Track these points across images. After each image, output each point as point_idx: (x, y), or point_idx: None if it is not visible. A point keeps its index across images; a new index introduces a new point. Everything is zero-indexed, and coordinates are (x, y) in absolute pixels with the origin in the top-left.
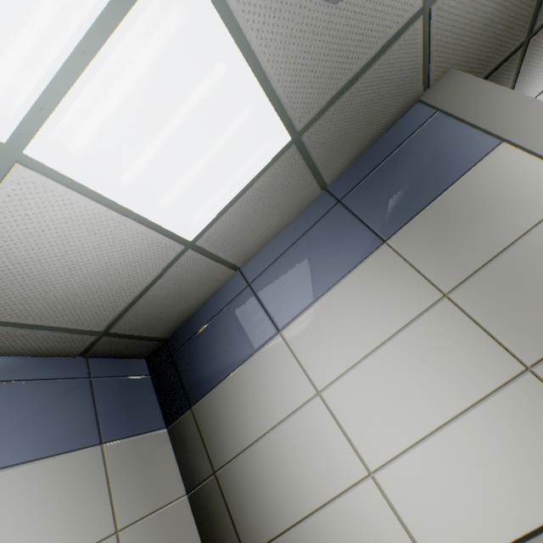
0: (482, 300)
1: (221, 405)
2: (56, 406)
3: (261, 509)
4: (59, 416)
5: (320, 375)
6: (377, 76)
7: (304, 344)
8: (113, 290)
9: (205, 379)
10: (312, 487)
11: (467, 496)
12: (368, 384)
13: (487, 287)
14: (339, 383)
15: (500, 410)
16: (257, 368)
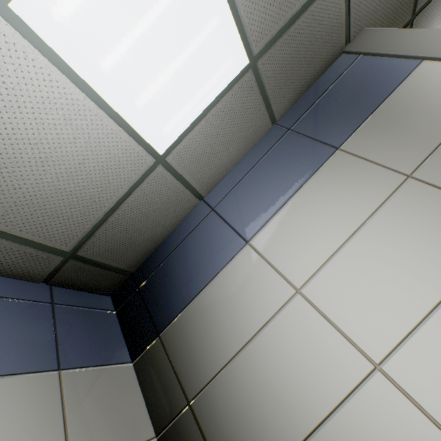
0: None
1: (191, 325)
2: (10, 325)
3: (249, 438)
4: (13, 334)
5: (296, 273)
6: (313, 19)
7: (274, 248)
8: (84, 200)
9: (174, 303)
10: (309, 397)
11: None
12: (351, 271)
13: None
14: (319, 276)
15: None
16: (228, 281)
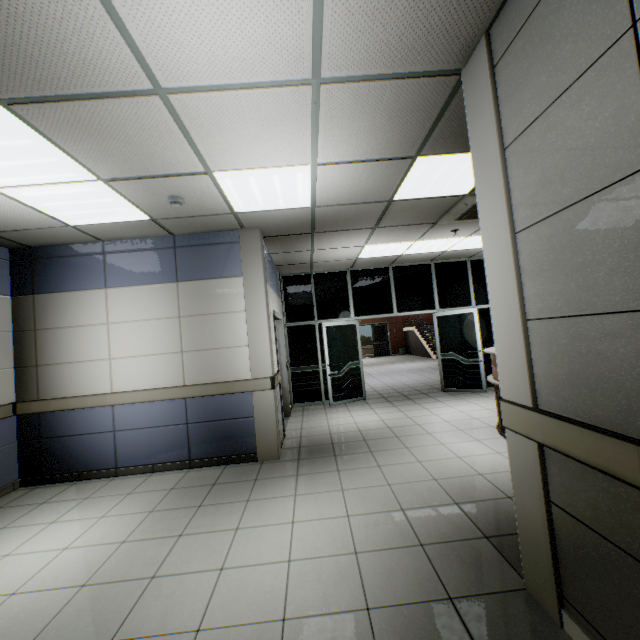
0: (189, 326)
1: (54, 303)
2: None
3: (55, 353)
4: None
5: (114, 317)
6: (207, 219)
7: (115, 301)
8: (10, 224)
9: (51, 286)
10: (84, 354)
11: (138, 376)
12: (131, 331)
13: (194, 323)
14: (120, 325)
15: (166, 359)
16: (85, 298)
